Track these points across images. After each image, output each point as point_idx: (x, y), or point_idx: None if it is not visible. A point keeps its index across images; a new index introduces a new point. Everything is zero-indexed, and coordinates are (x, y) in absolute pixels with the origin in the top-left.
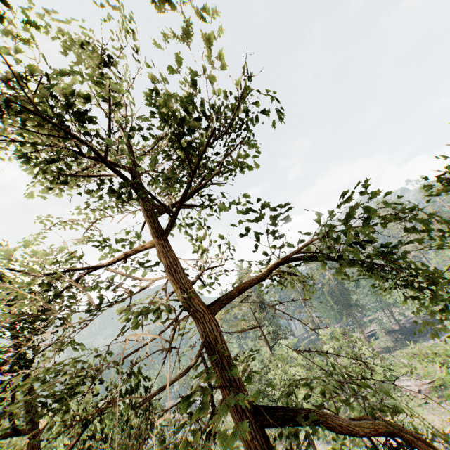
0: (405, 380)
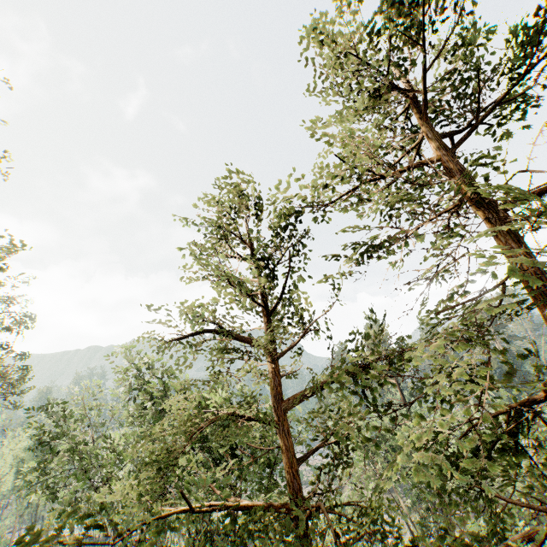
0: None
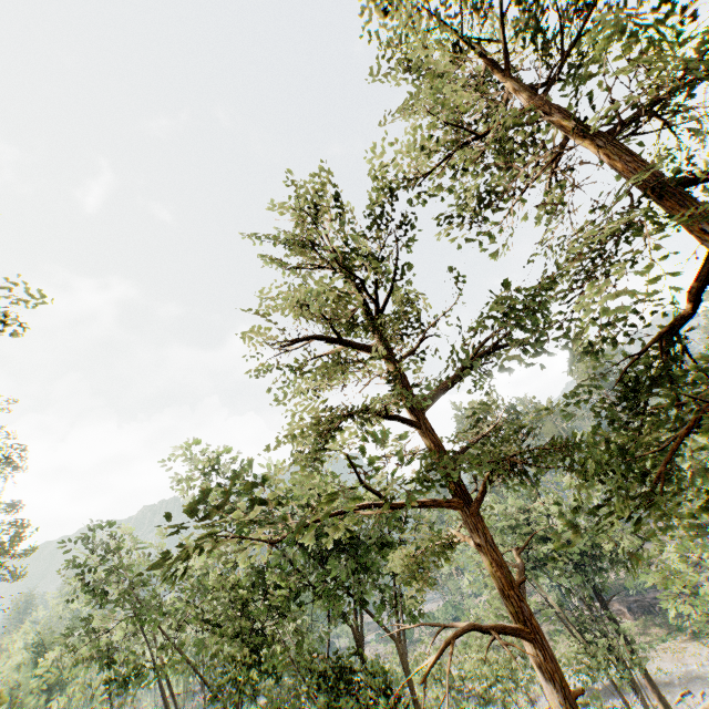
0: None
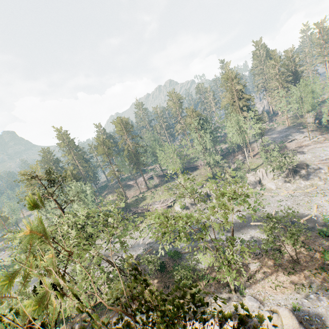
0: (157, 204)
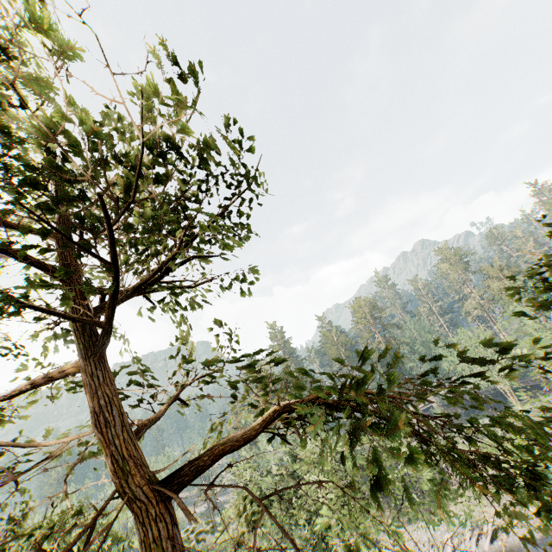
0: None
